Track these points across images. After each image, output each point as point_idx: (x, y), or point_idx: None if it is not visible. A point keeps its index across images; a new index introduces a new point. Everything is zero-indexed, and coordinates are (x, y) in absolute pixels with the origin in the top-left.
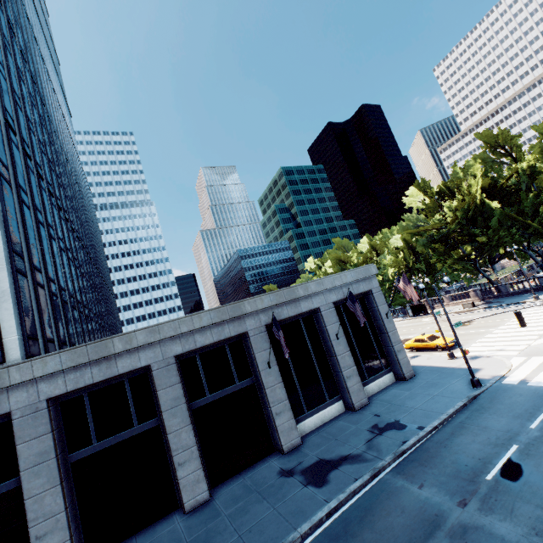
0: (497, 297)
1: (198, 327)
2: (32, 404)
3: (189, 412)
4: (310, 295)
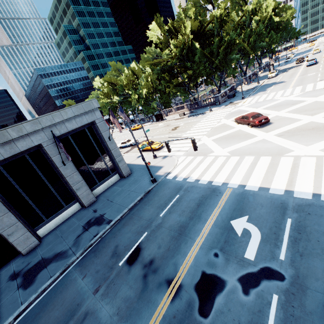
0: (197, 108)
1: None
2: None
3: None
4: (28, 135)
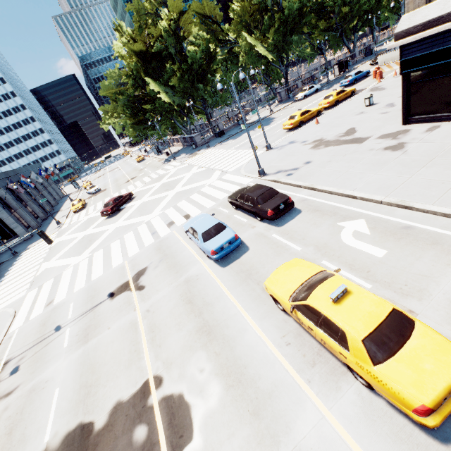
0: (187, 145)
1: None
2: None
3: None
4: None
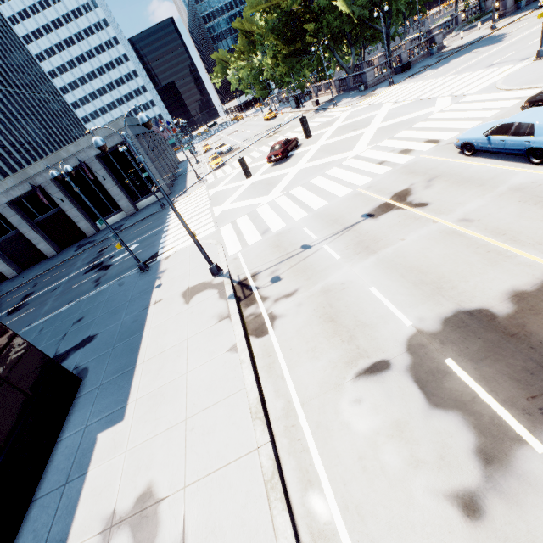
0: (345, 91)
1: (8, 188)
2: None
3: (30, 225)
4: (75, 155)
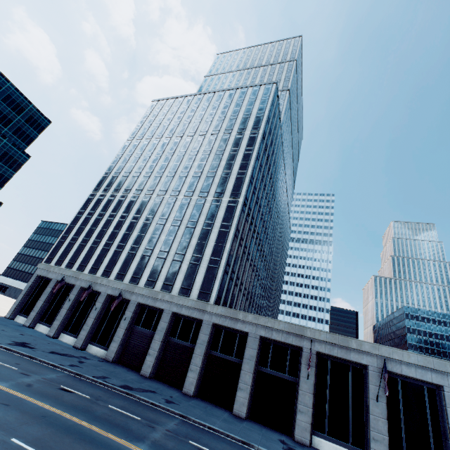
0: None
1: (276, 327)
2: (209, 321)
3: (254, 368)
4: (363, 352)
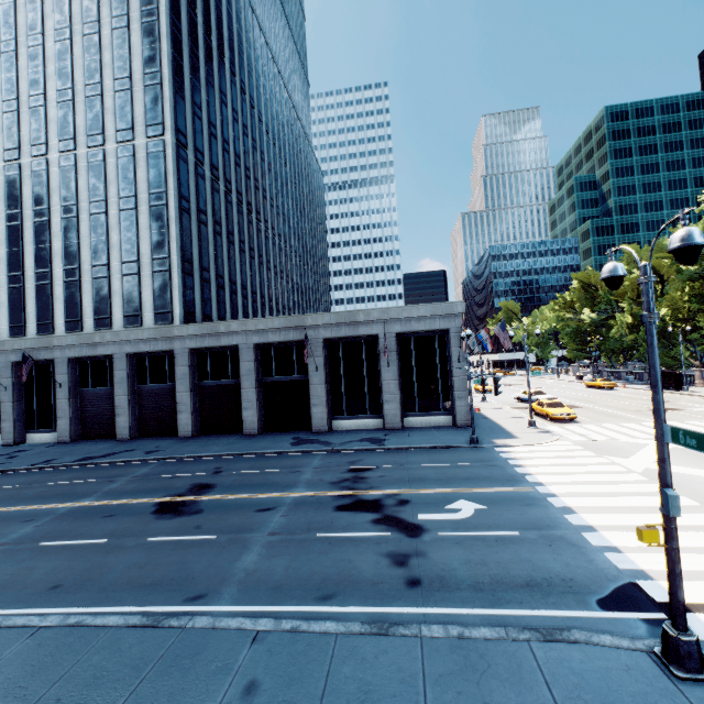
0: None
1: (271, 327)
2: (182, 349)
3: (257, 381)
4: (373, 322)
